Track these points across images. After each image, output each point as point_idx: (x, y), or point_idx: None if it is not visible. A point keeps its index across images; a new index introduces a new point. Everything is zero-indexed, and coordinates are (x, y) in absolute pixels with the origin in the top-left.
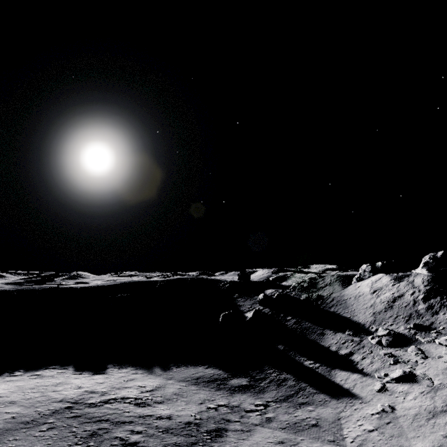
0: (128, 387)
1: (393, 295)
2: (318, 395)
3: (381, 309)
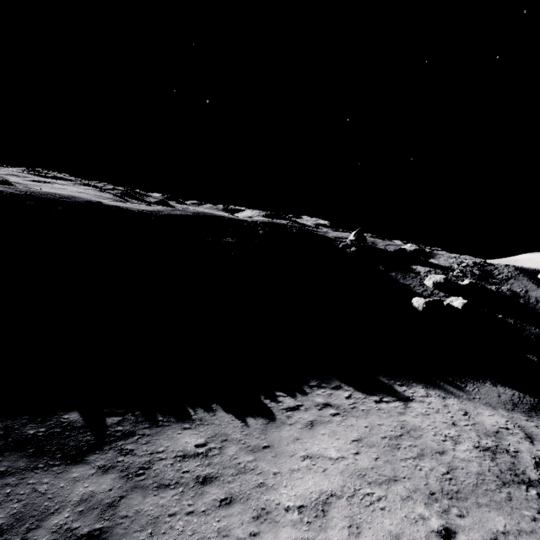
0: (500, 433)
1: None
2: None
3: None
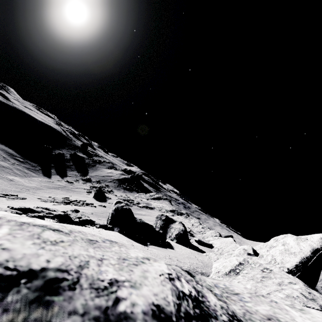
0: None
1: (110, 175)
2: (40, 173)
3: (100, 175)
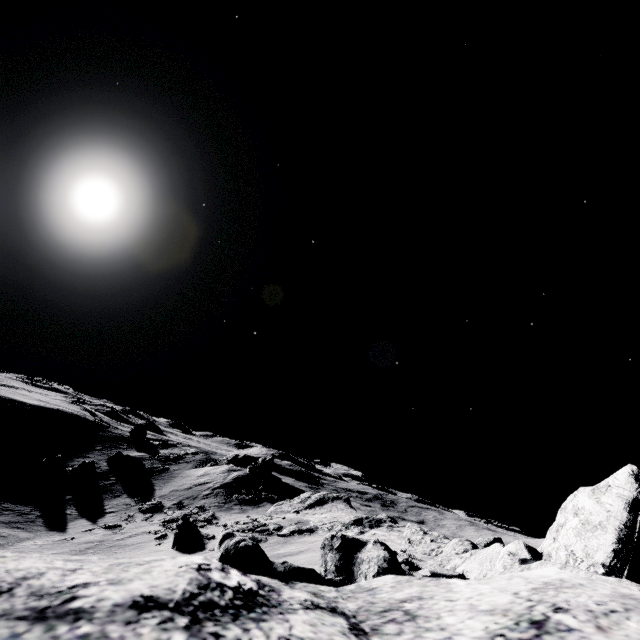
0: None
1: (205, 481)
2: (39, 527)
3: (183, 488)
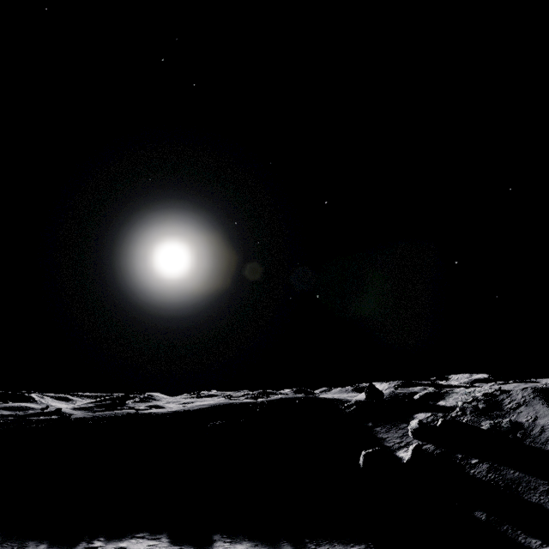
0: None
1: None
2: None
3: None
